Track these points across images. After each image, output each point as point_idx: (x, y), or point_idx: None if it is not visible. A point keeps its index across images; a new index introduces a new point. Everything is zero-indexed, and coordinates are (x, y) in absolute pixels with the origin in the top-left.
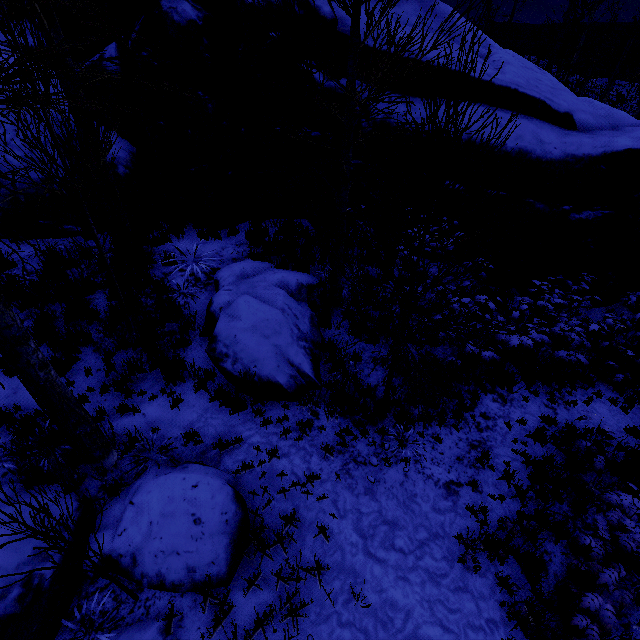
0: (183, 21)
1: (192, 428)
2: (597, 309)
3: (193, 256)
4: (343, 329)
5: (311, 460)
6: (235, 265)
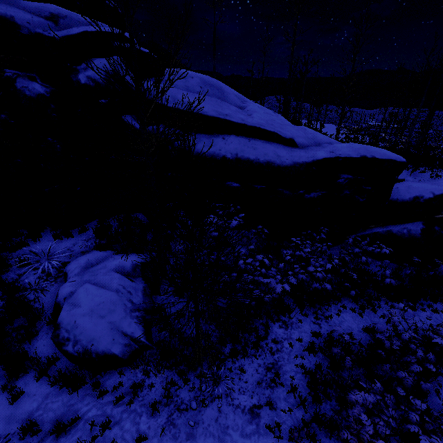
0: (33, 95)
1: (30, 419)
2: (335, 247)
3: (47, 255)
4: (170, 293)
5: (140, 421)
6: (81, 258)
